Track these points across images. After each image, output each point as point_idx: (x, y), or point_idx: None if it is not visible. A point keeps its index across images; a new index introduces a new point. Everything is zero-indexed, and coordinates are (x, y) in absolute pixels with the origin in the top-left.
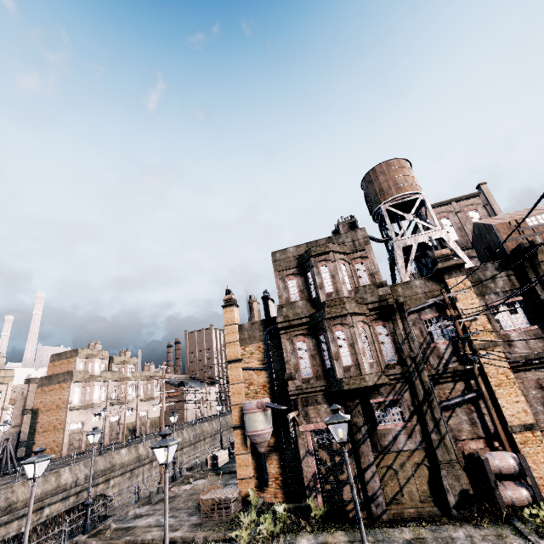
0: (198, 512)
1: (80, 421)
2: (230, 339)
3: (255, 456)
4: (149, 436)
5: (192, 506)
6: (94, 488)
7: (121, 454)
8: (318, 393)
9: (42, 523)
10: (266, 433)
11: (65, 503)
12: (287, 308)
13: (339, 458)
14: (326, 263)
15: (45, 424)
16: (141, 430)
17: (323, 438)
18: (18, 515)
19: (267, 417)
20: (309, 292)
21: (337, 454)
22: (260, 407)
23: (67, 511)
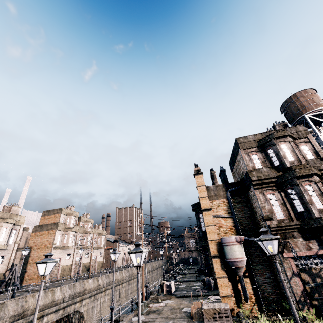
0: (194, 320)
1: (58, 257)
2: (202, 195)
3: (230, 279)
4: (99, 273)
5: (183, 316)
6: (74, 305)
7: (89, 282)
8: (293, 229)
9: None
10: (244, 261)
11: (56, 314)
12: (256, 172)
13: (320, 280)
14: (285, 142)
15: (35, 258)
16: (92, 269)
17: (302, 263)
18: (28, 320)
19: (243, 249)
20: (271, 162)
21: (317, 276)
22: (239, 241)
23: (57, 321)
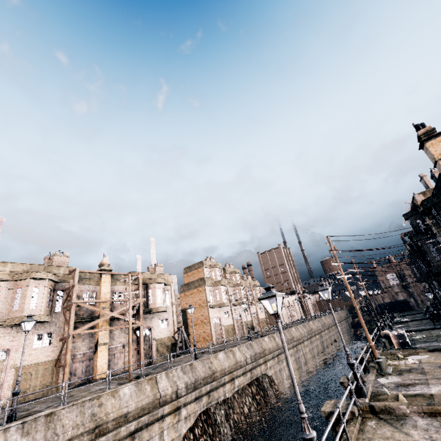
0: None
1: (217, 317)
2: None
3: None
4: (268, 331)
5: None
6: (259, 367)
7: (265, 341)
8: None
9: (236, 392)
10: None
11: (245, 377)
12: None
13: None
14: None
15: (194, 319)
16: (256, 328)
17: None
18: (221, 382)
19: None
20: None
21: None
22: None
23: (248, 384)
